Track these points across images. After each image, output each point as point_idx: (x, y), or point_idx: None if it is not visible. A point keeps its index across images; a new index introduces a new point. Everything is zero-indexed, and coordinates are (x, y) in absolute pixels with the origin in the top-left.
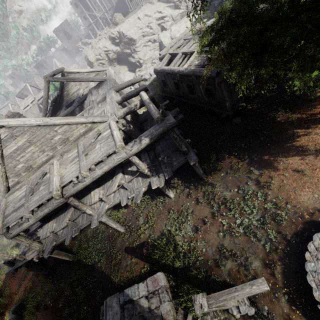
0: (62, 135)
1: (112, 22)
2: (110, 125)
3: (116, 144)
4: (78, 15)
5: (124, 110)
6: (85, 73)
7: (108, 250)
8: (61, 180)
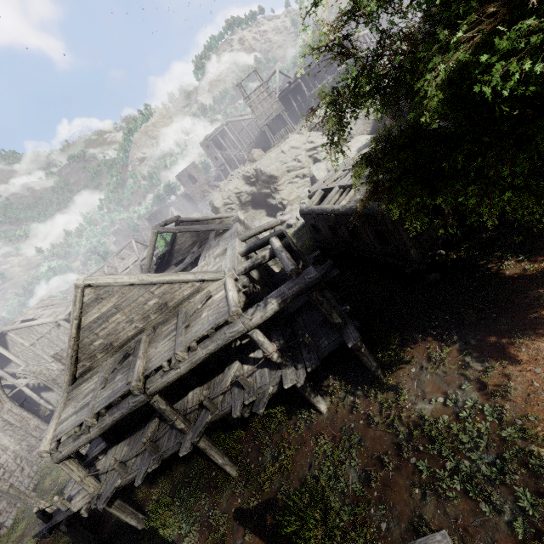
0: (159, 299)
1: (249, 160)
2: (226, 283)
3: (230, 310)
4: (208, 156)
5: (247, 263)
6: (205, 221)
7: (205, 512)
8: (147, 365)
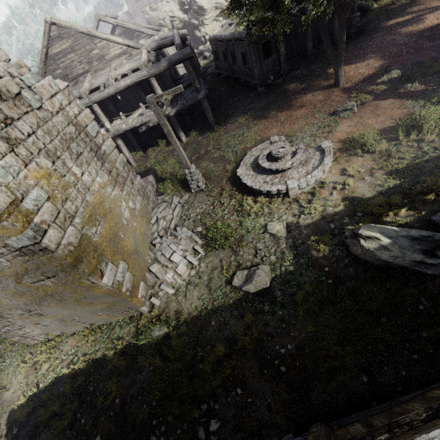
0: (100, 51)
1: None
2: (142, 51)
3: (141, 61)
4: None
5: (157, 43)
6: None
7: None
8: (91, 86)
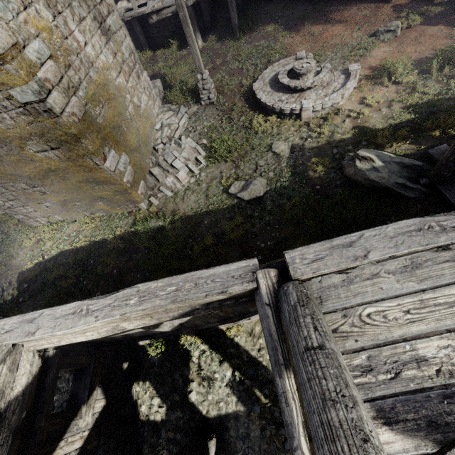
0: None
1: None
2: None
3: None
4: None
5: None
6: None
7: None
8: None
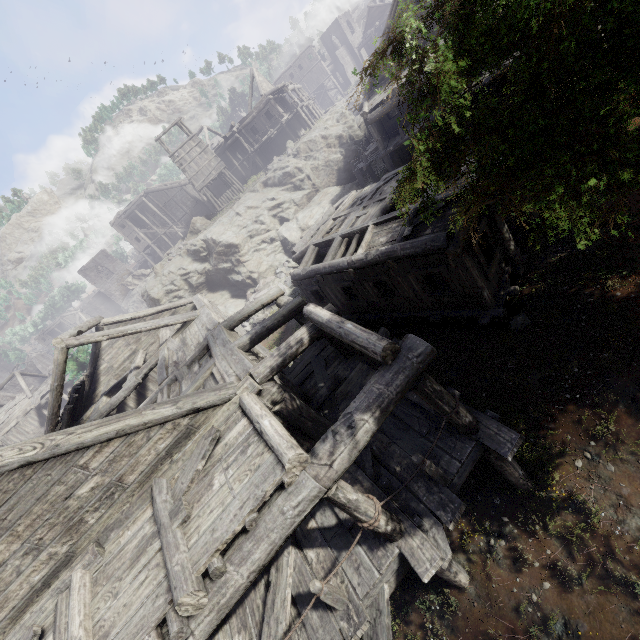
0: (102, 475)
1: (190, 231)
2: (245, 405)
3: (283, 459)
4: (125, 238)
5: (272, 359)
6: (147, 317)
7: None
8: None
